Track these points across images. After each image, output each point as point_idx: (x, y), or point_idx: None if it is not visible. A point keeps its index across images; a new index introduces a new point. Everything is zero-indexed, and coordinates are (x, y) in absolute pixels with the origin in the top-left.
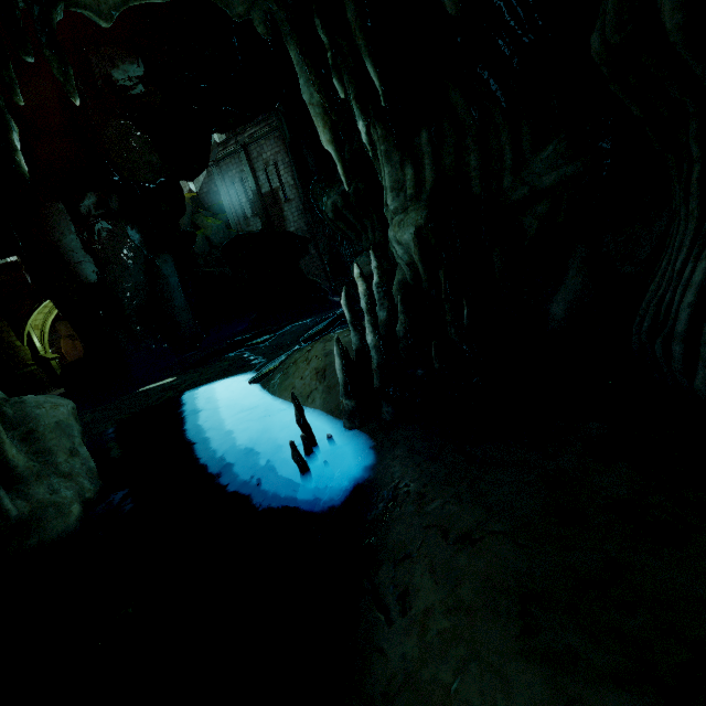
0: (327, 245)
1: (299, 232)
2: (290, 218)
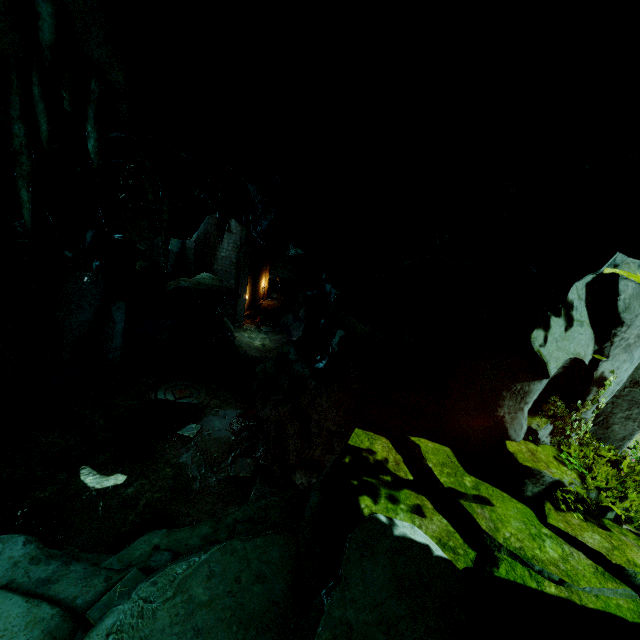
0: (274, 423)
1: (228, 260)
2: (225, 245)
